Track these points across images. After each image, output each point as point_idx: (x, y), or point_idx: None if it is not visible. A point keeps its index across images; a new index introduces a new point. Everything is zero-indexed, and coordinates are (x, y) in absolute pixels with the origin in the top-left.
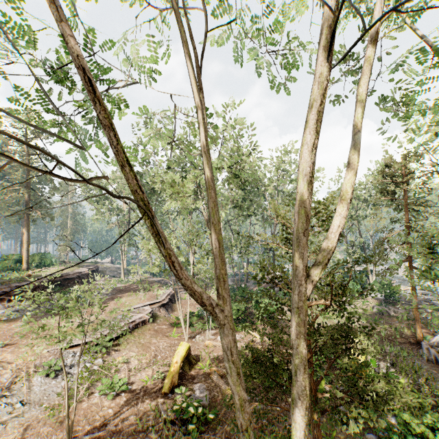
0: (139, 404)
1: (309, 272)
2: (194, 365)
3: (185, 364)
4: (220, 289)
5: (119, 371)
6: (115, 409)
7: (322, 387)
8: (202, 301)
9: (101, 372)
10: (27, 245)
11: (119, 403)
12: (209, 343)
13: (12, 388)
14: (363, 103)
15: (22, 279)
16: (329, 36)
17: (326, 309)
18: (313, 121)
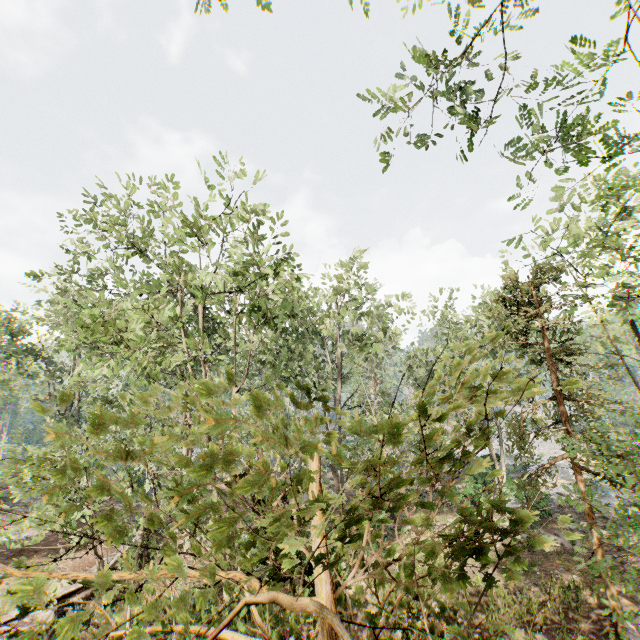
0: None
1: None
2: None
3: None
4: None
5: None
6: None
7: None
8: None
9: None
10: None
11: None
12: None
13: None
14: None
15: None
16: None
17: None
18: None
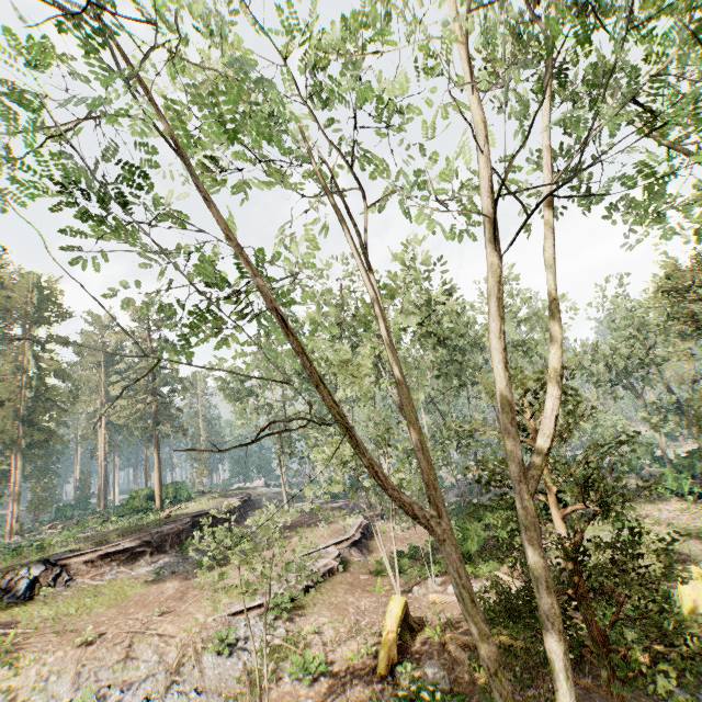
0: (348, 691)
1: (529, 466)
2: (418, 632)
3: (404, 631)
4: (432, 497)
5: (310, 646)
6: (316, 698)
7: (637, 658)
8: (414, 513)
9: (287, 648)
10: (158, 473)
11: (319, 690)
12: (435, 597)
13: (181, 671)
14: (552, 269)
15: (161, 522)
16: (492, 229)
17: (594, 517)
18: (494, 309)
